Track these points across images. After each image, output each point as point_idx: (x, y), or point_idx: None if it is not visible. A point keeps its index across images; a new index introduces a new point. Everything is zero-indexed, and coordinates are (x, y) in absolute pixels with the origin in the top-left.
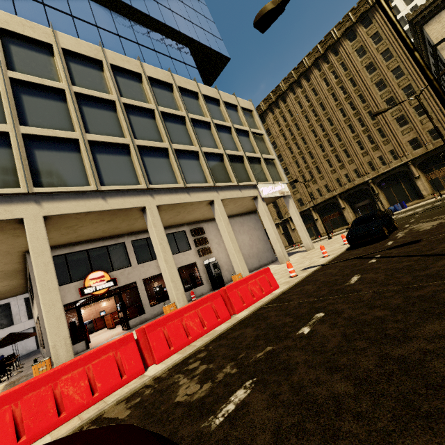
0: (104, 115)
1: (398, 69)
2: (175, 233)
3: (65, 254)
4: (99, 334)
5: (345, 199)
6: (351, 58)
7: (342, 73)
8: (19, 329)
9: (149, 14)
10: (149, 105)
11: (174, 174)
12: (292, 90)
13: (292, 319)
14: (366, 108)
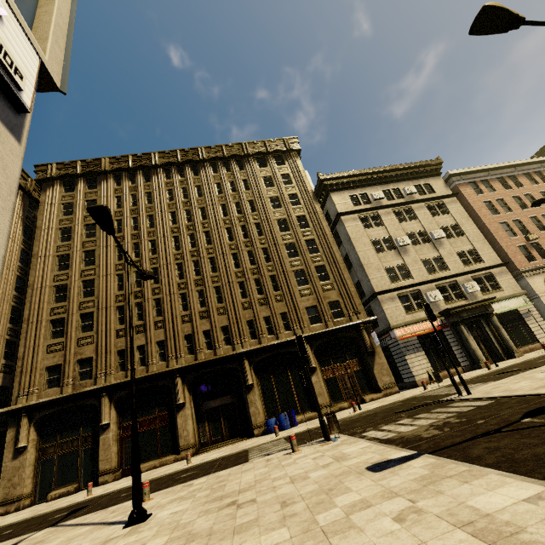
0: None
1: (303, 219)
2: None
3: None
4: None
5: (190, 383)
6: (257, 181)
7: (243, 189)
8: None
9: None
10: None
11: None
12: (167, 172)
13: None
14: (262, 242)
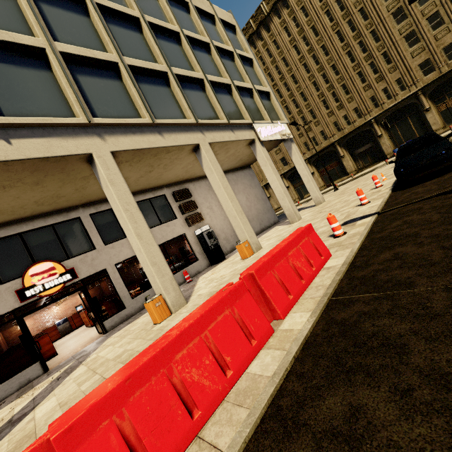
0: None
1: None
2: (152, 199)
3: None
4: (75, 335)
5: (344, 145)
6: None
7: None
8: None
9: None
10: None
11: (133, 104)
12: (276, 12)
13: None
14: (368, 26)
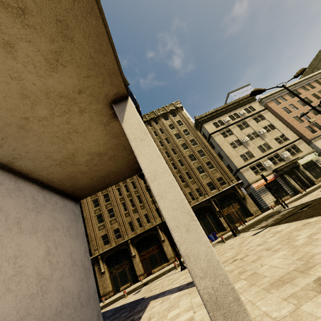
0: None
1: (193, 141)
2: None
3: None
4: None
5: (164, 230)
6: (166, 128)
7: (160, 134)
8: None
9: None
10: None
11: None
12: None
13: None
14: (177, 157)
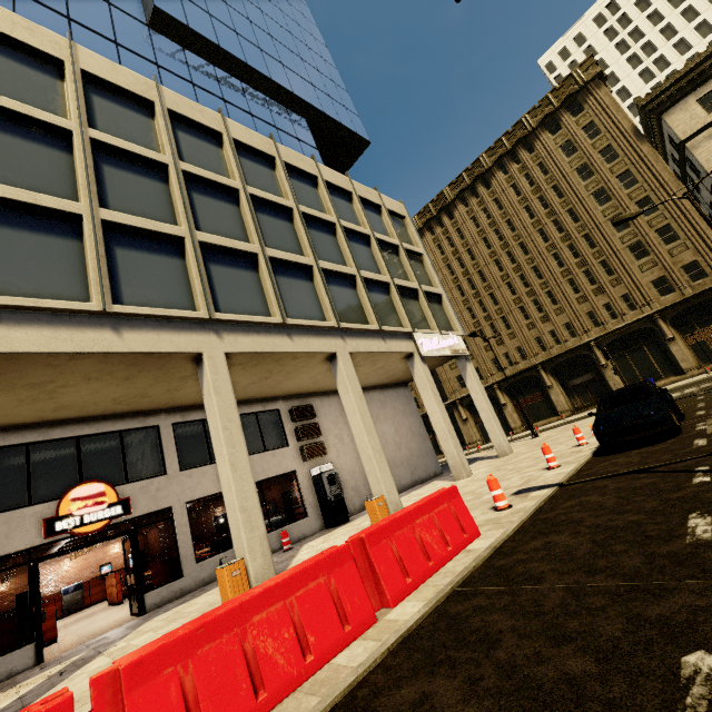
0: (144, 185)
1: (627, 175)
2: (260, 413)
3: (28, 445)
4: (88, 616)
5: (551, 371)
6: (554, 157)
7: (540, 177)
8: None
9: (246, 62)
10: (231, 181)
11: (265, 299)
12: (463, 199)
13: (591, 663)
14: (580, 229)
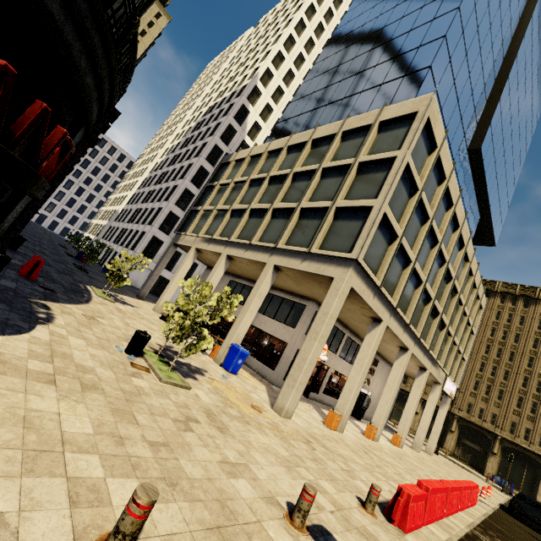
0: (435, 268)
1: None
2: None
3: None
4: None
5: (460, 425)
6: None
7: None
8: (151, 267)
9: (487, 185)
10: (453, 274)
11: (428, 333)
12: (503, 297)
13: None
14: None
